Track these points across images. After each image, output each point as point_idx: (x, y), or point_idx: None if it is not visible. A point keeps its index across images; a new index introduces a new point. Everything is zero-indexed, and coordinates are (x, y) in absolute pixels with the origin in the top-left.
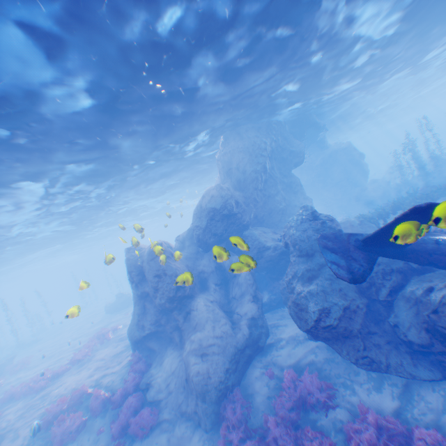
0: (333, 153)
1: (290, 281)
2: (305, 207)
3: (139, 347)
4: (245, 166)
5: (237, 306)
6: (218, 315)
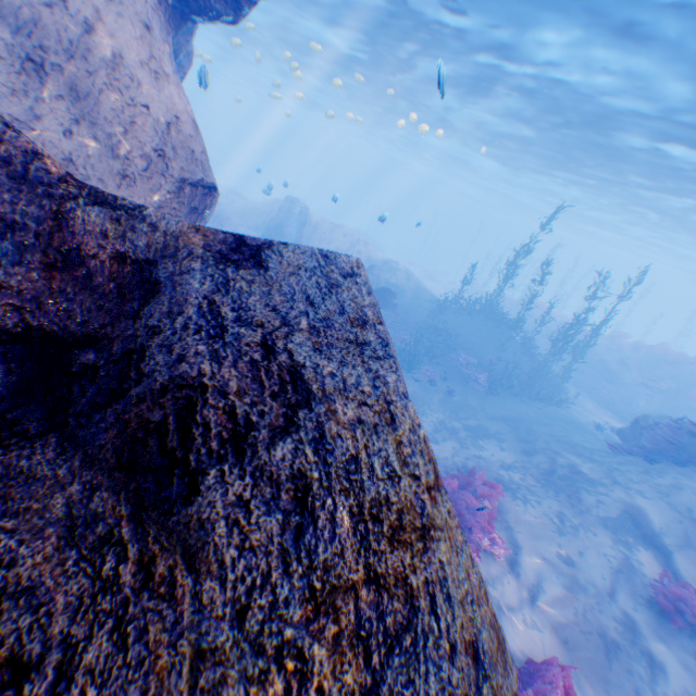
0: None
1: None
2: None
3: None
4: None
5: None
6: None
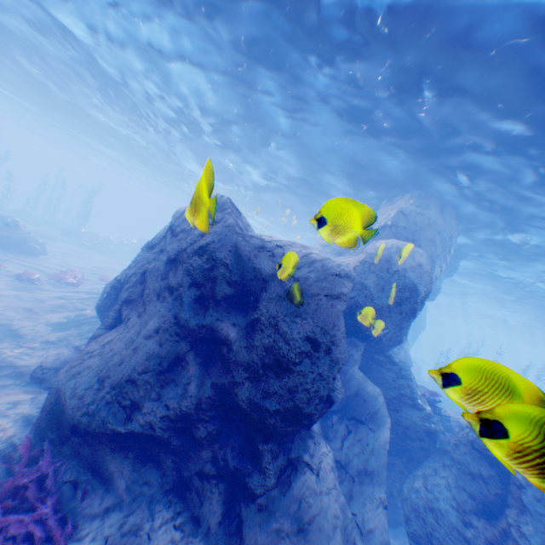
0: None
1: None
2: None
3: (65, 448)
4: (435, 257)
5: (355, 499)
6: (350, 523)
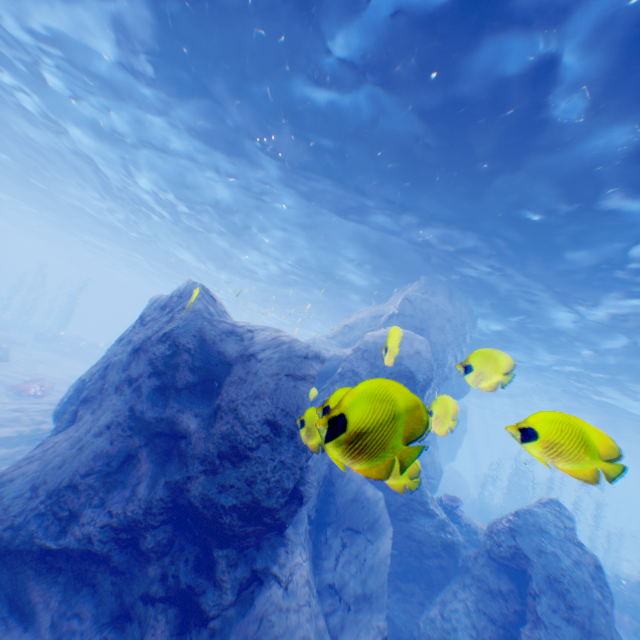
0: None
1: None
2: (559, 505)
3: None
4: (445, 344)
5: (347, 630)
6: None
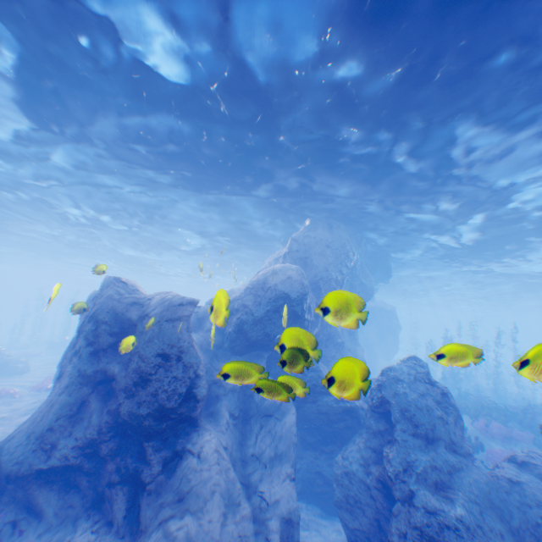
0: (376, 308)
1: (401, 476)
2: (417, 359)
3: (5, 496)
4: (328, 265)
5: (264, 479)
6: (237, 490)
